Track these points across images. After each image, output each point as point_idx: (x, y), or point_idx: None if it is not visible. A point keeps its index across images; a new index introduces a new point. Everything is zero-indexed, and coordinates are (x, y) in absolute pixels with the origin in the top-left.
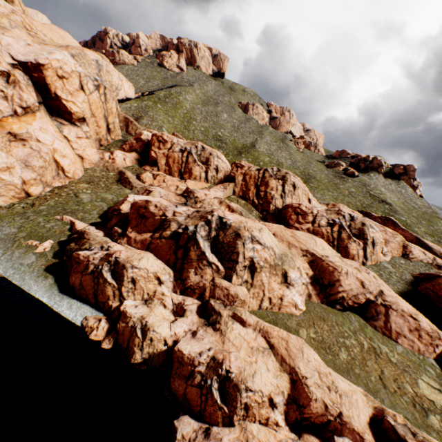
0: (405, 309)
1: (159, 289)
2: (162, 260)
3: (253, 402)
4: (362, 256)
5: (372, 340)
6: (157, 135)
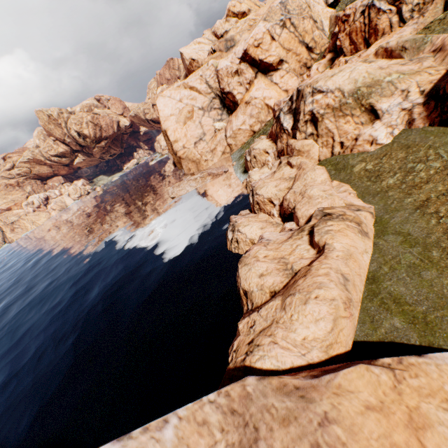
0: None
1: (266, 159)
2: (273, 141)
3: (259, 201)
4: None
5: None
6: (339, 18)
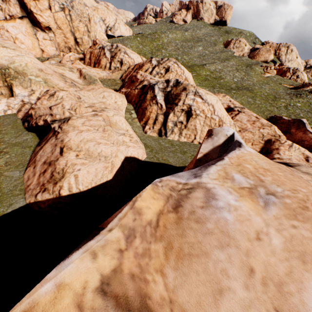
0: (66, 140)
1: None
2: None
3: None
4: (161, 123)
5: (3, 153)
6: (94, 40)
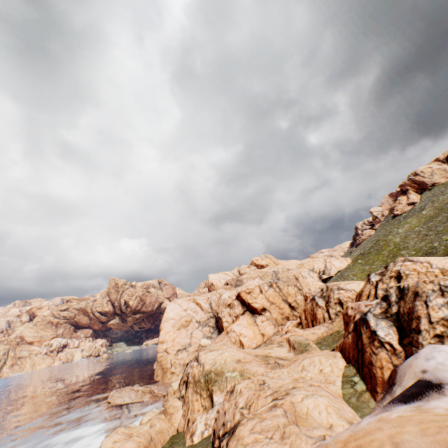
0: None
1: None
2: None
3: None
4: None
5: None
6: (303, 295)
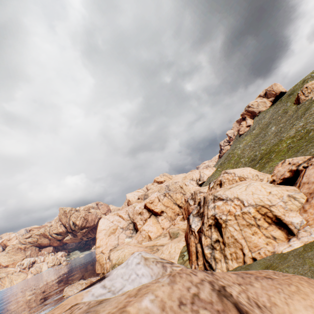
0: None
1: None
2: None
3: None
4: (201, 253)
5: None
6: (184, 199)
